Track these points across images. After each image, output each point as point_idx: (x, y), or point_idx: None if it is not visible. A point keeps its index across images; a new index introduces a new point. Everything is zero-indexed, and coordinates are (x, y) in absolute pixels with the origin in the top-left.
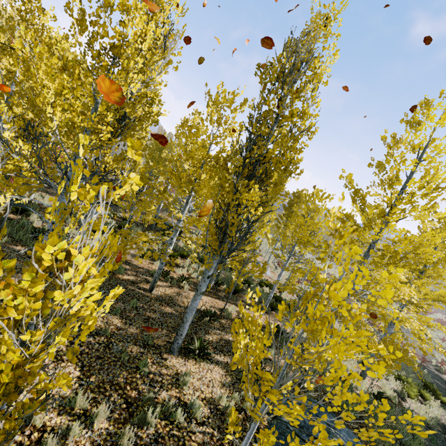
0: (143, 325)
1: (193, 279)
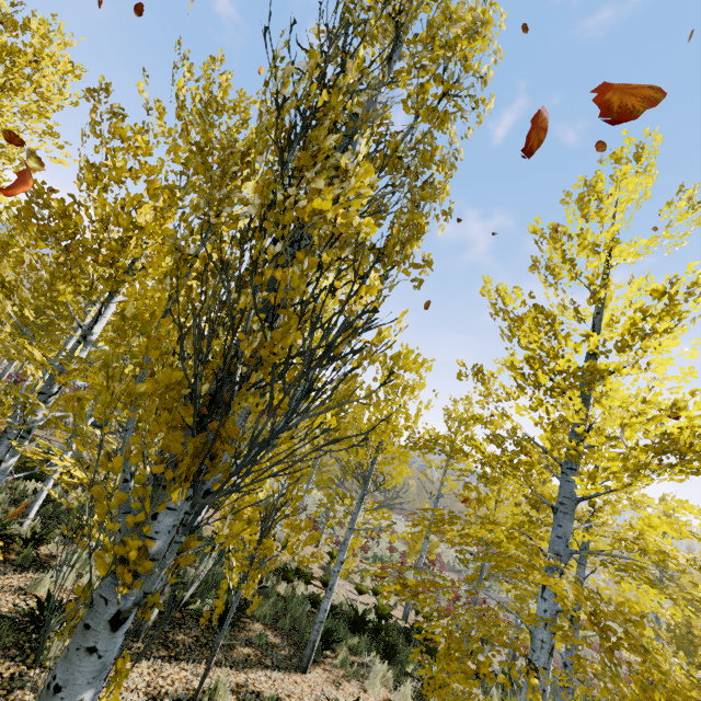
0: None
1: None
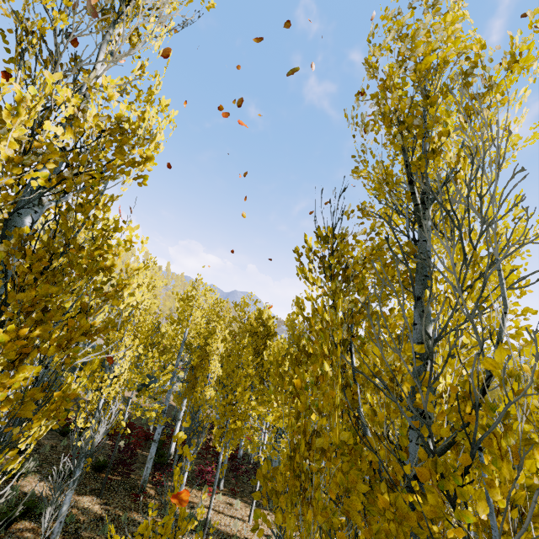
0: None
1: None
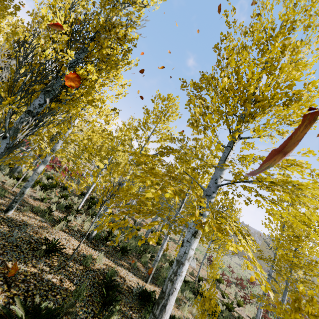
0: None
1: (82, 229)
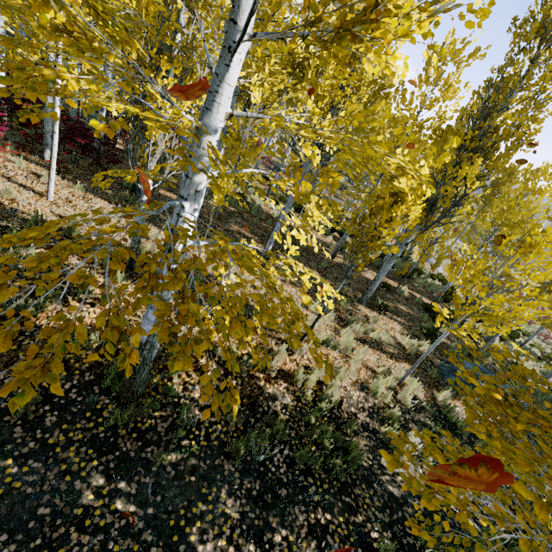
0: (335, 280)
1: None
